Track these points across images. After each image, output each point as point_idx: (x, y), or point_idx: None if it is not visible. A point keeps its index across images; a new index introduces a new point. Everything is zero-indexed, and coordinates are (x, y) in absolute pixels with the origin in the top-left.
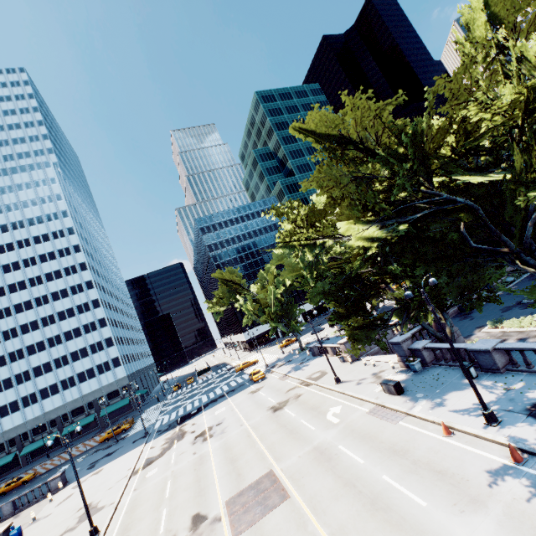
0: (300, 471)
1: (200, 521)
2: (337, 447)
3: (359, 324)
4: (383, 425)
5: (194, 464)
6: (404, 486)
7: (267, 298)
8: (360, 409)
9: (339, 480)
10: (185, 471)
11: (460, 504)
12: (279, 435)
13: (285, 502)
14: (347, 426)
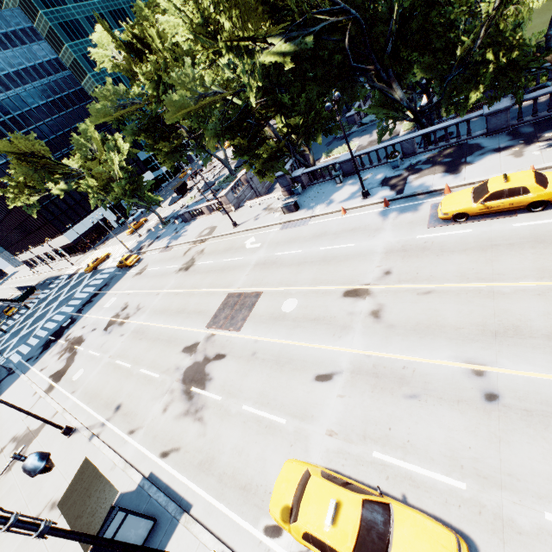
0: (256, 279)
1: (194, 347)
2: (274, 255)
3: (267, 155)
4: (299, 230)
5: (134, 338)
6: (337, 245)
7: (109, 169)
8: (272, 231)
9: (292, 266)
10: (129, 347)
11: (371, 235)
12: (211, 277)
13: (261, 296)
14: (271, 243)
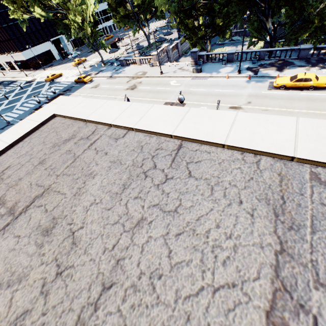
0: None
1: None
2: (190, 90)
3: (200, 35)
4: (202, 81)
5: None
6: (224, 90)
7: (84, 13)
8: (186, 80)
9: (201, 95)
10: None
11: (241, 89)
12: (152, 94)
13: (186, 105)
14: (186, 85)
